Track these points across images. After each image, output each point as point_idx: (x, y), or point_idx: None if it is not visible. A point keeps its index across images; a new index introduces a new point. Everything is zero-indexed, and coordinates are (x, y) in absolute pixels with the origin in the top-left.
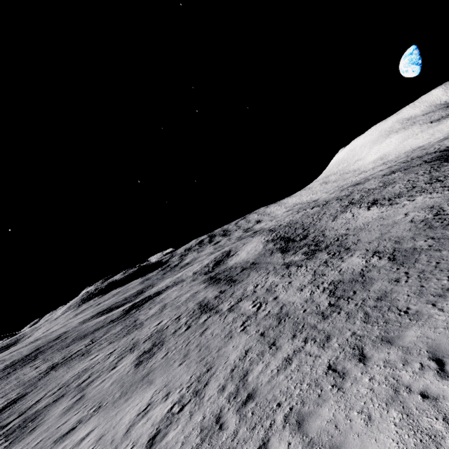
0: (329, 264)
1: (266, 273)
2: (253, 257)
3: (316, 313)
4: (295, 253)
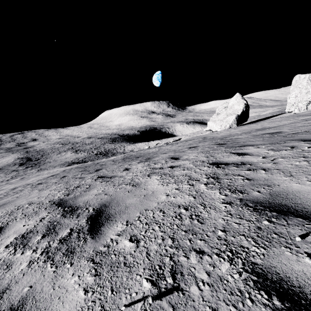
0: (26, 171)
1: (1, 173)
2: (2, 166)
3: (1, 181)
4: (24, 166)
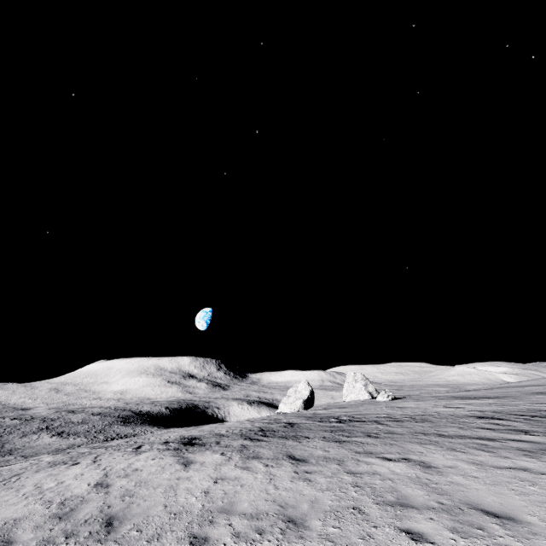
0: None
1: None
2: None
3: None
4: None
